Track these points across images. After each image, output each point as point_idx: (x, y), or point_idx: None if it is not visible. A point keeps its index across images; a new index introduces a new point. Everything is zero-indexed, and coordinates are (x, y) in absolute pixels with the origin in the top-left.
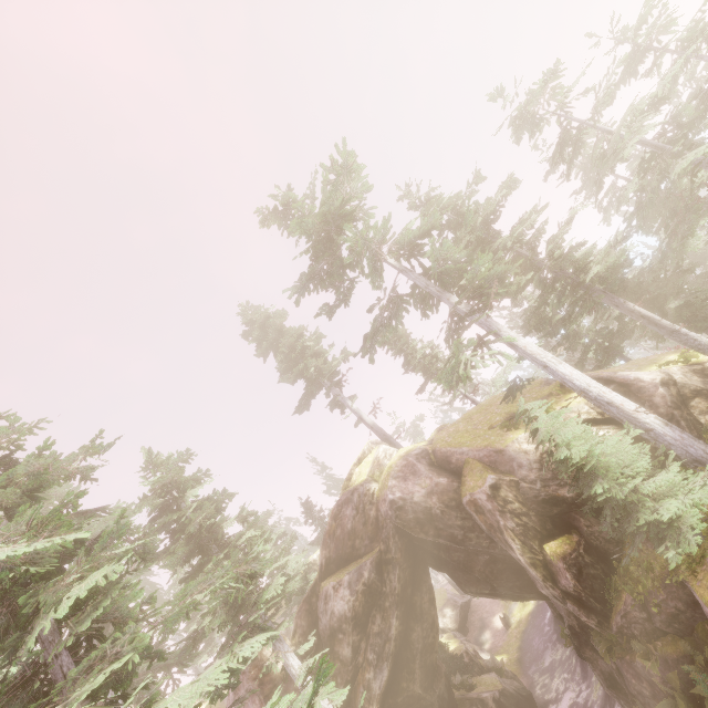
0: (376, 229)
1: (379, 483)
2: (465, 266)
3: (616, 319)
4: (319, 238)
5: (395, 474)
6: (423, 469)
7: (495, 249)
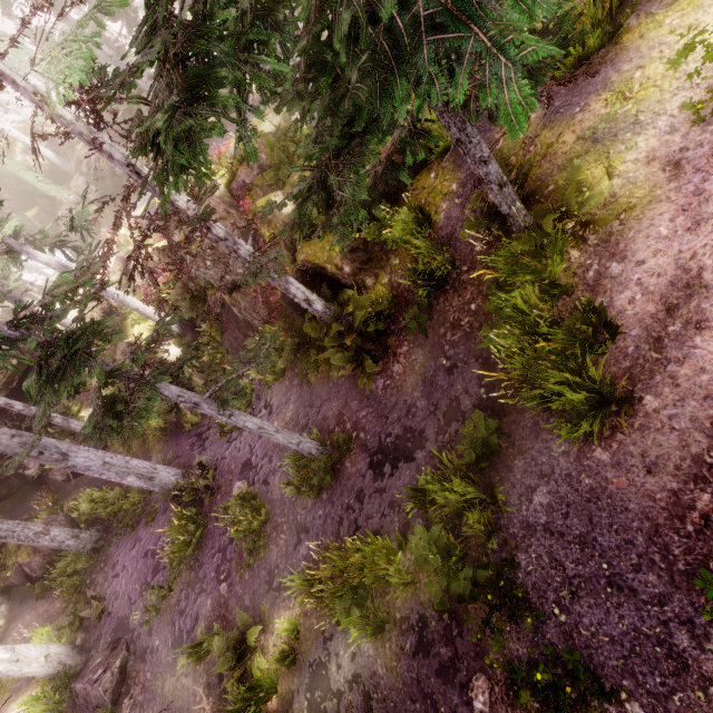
0: None
1: None
2: None
3: (68, 86)
4: None
5: None
6: None
7: None
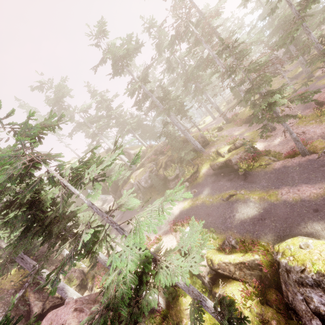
0: (72, 108)
1: None
2: (98, 119)
3: (139, 134)
4: (54, 100)
5: None
6: None
7: (110, 112)
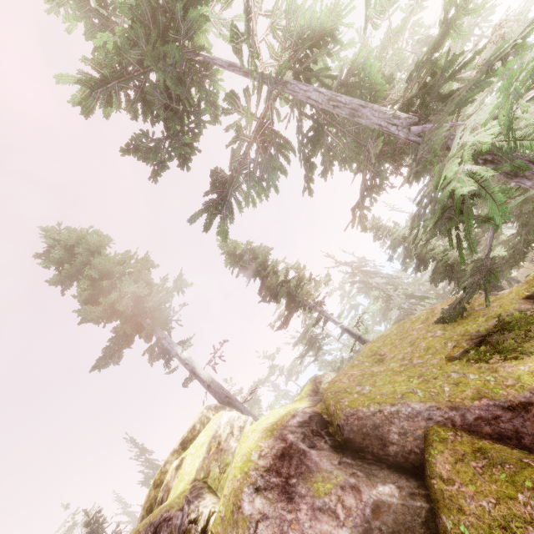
0: None
1: (221, 503)
2: (383, 89)
3: (525, 227)
4: (148, 32)
5: (260, 477)
6: (327, 462)
7: None
